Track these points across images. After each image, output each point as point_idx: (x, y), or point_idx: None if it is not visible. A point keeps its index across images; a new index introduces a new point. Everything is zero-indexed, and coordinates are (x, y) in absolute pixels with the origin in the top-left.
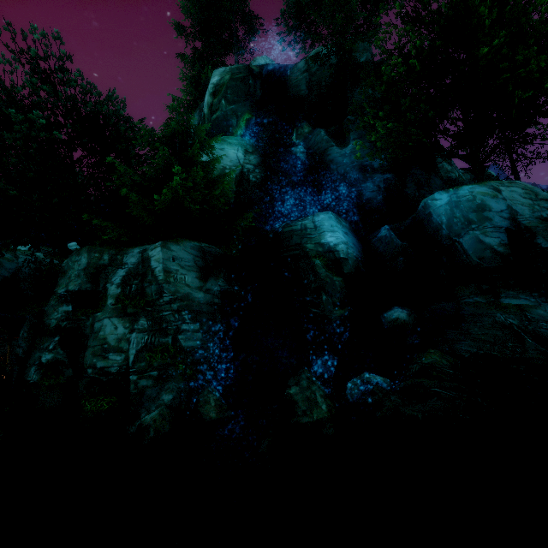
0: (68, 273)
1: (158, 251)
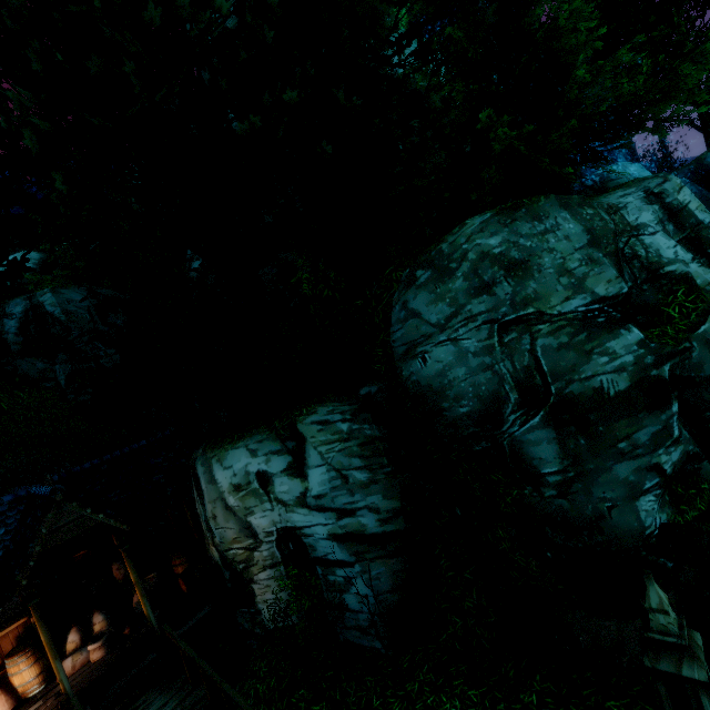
0: (542, 263)
1: (690, 192)
